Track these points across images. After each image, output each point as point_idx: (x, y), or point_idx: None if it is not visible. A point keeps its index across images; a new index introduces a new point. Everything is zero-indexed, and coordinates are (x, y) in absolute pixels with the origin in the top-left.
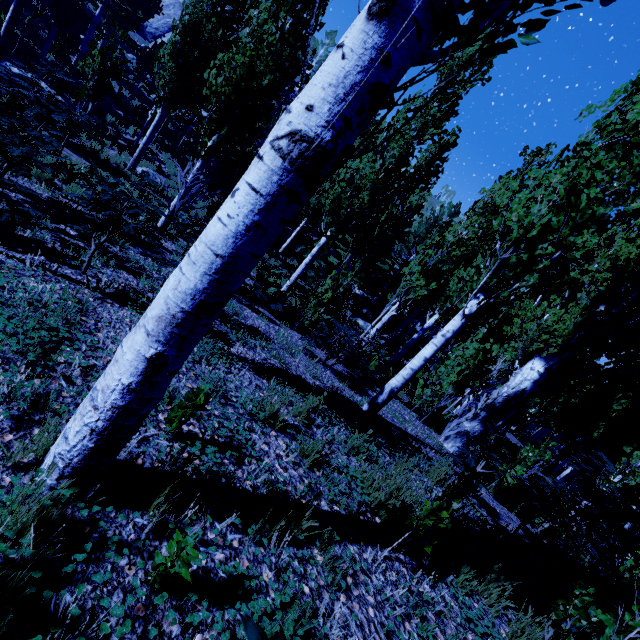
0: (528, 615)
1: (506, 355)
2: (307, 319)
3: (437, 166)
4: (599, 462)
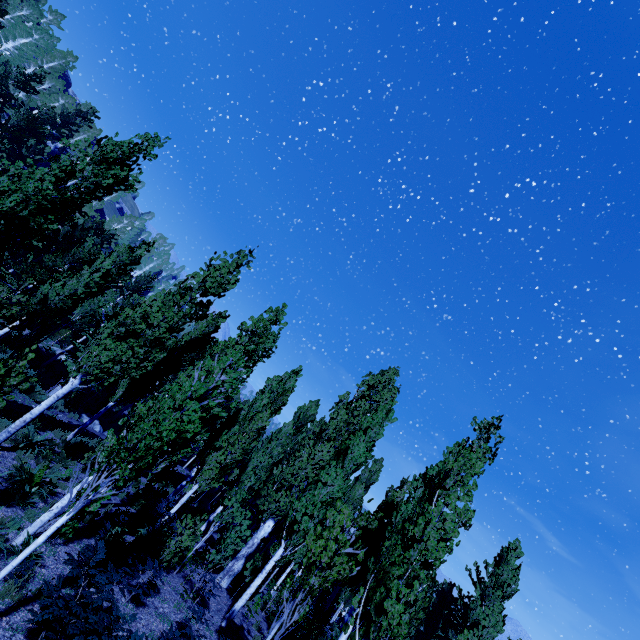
0: None
1: None
2: (109, 512)
3: (210, 337)
4: None
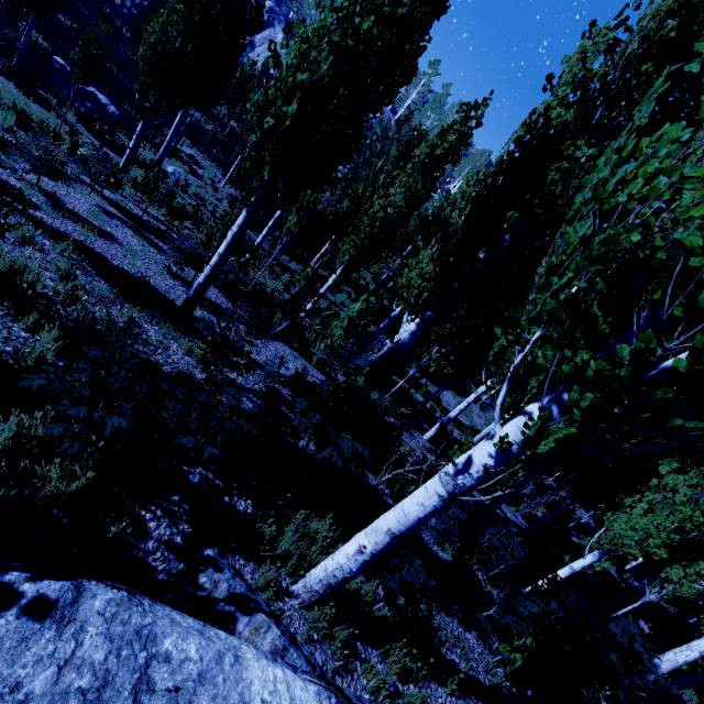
0: (55, 346)
1: (533, 381)
2: None
3: (442, 157)
4: (346, 353)
